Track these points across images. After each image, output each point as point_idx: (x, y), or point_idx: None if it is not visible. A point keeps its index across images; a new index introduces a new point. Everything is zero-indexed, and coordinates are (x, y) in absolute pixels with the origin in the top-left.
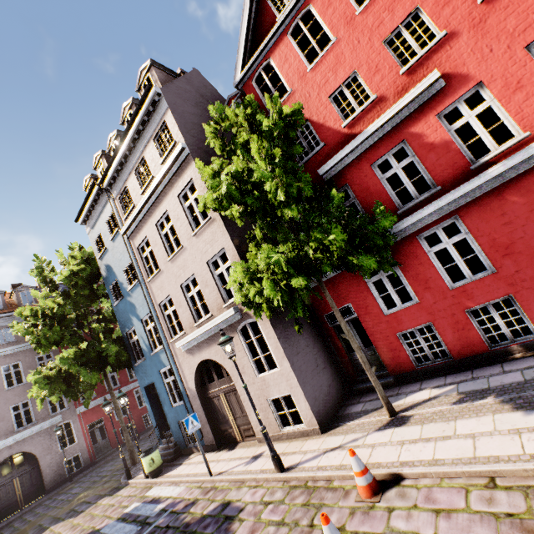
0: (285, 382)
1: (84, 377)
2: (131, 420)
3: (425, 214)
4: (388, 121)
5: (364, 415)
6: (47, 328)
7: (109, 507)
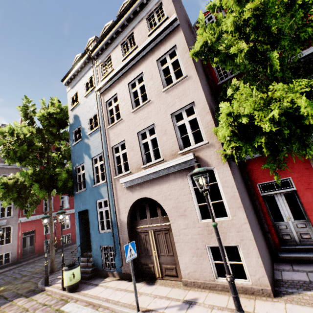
0: (235, 233)
1: (35, 190)
2: (54, 236)
3: None
4: None
5: None
6: (17, 145)
7: (23, 311)
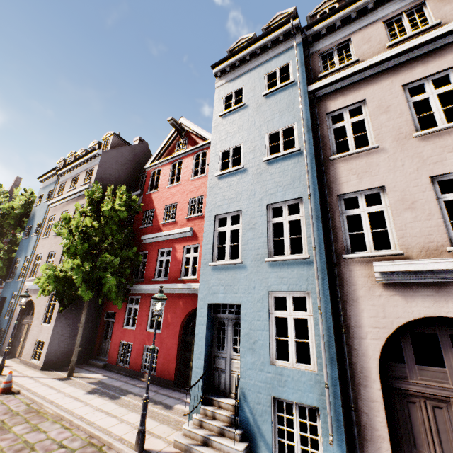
0: (47, 334)
1: None
2: None
3: (156, 287)
4: (171, 235)
5: (67, 372)
6: None
7: None
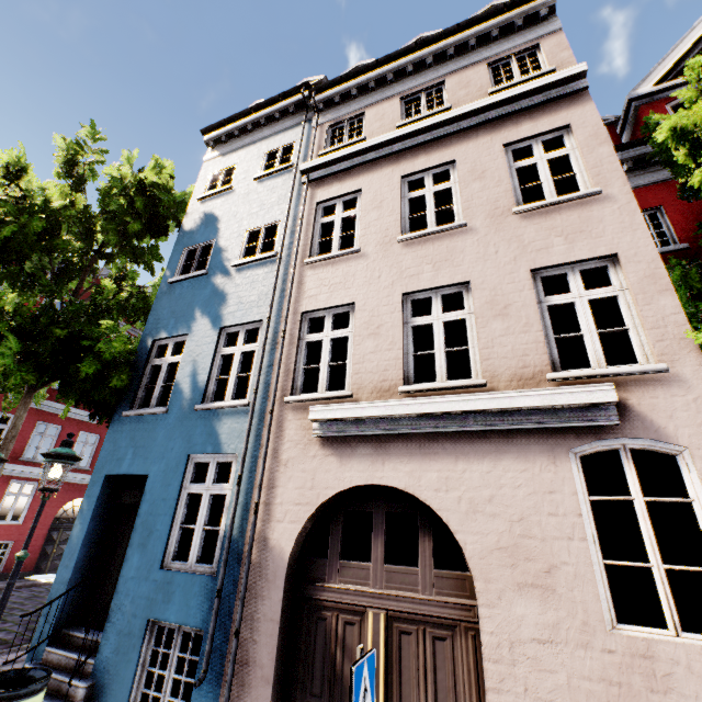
0: None
1: (0, 357)
2: None
3: None
4: None
5: None
6: (15, 208)
7: None
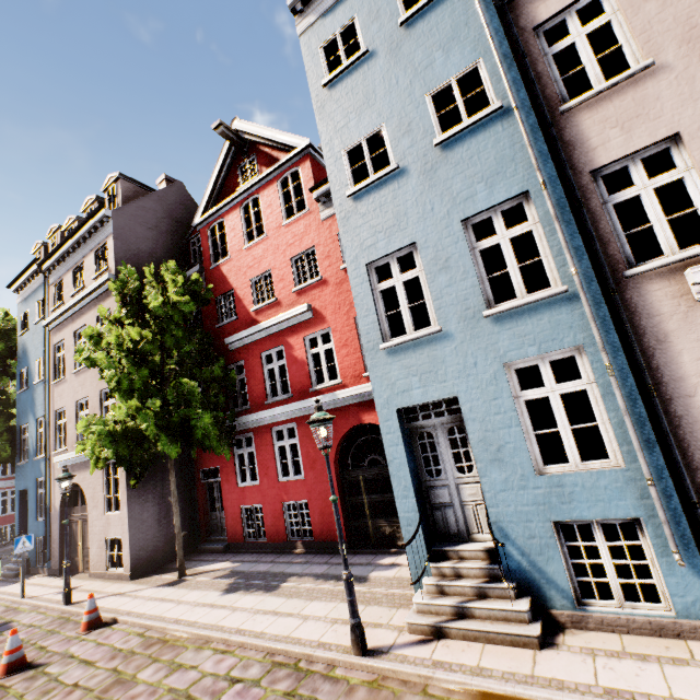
0: (121, 526)
1: None
2: None
3: (276, 413)
4: (276, 324)
5: (173, 571)
6: None
7: None
